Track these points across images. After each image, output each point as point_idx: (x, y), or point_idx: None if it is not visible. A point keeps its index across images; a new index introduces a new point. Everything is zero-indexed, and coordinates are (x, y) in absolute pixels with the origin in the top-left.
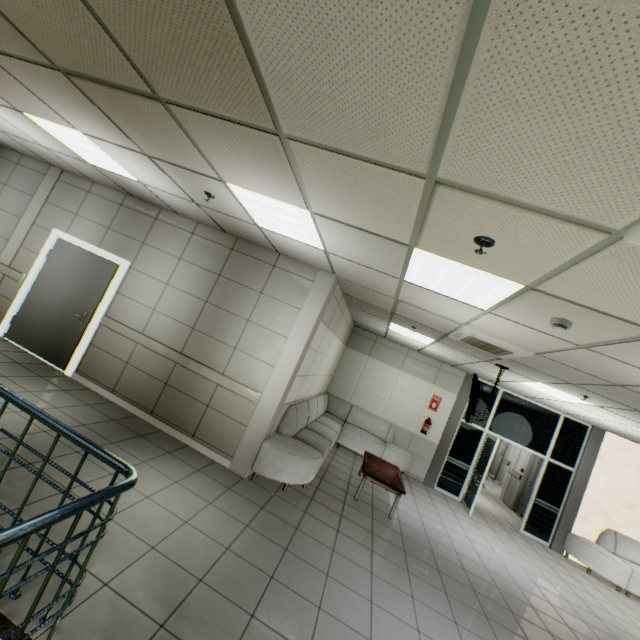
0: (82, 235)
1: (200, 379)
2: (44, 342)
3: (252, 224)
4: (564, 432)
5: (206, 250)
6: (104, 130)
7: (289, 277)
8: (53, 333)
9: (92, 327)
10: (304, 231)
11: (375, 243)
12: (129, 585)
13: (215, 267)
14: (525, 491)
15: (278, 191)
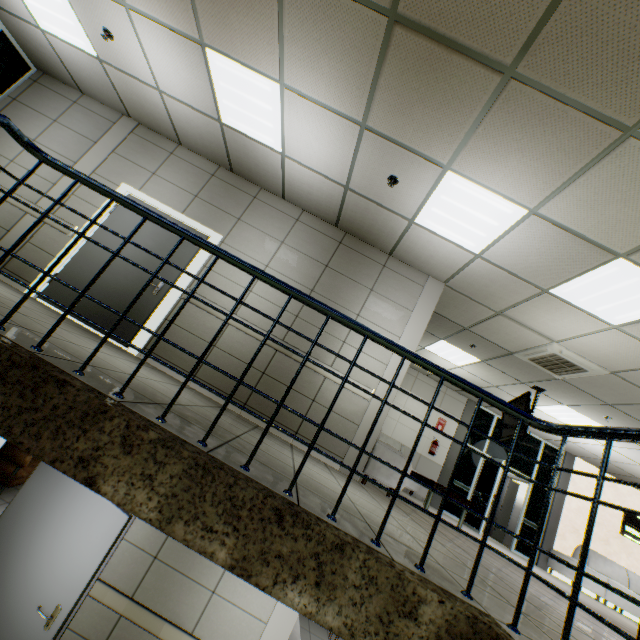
0: (160, 197)
1: (304, 371)
2: (99, 310)
3: (404, 219)
4: (545, 457)
5: (312, 239)
6: (337, 89)
7: (399, 279)
8: (113, 301)
9: (169, 300)
10: (482, 232)
11: (573, 250)
12: (451, 568)
13: (322, 257)
14: (497, 515)
15: (520, 186)
